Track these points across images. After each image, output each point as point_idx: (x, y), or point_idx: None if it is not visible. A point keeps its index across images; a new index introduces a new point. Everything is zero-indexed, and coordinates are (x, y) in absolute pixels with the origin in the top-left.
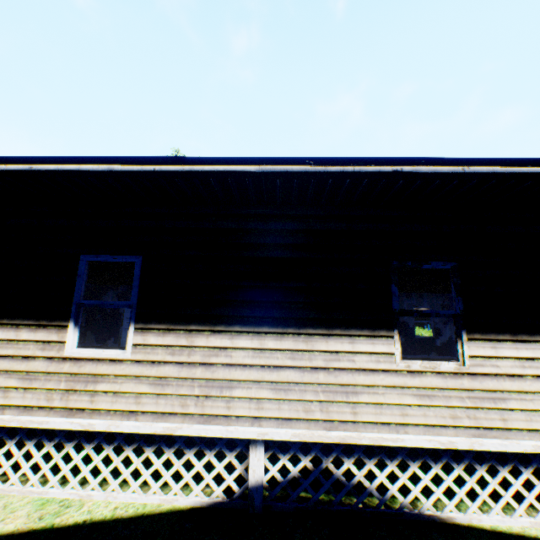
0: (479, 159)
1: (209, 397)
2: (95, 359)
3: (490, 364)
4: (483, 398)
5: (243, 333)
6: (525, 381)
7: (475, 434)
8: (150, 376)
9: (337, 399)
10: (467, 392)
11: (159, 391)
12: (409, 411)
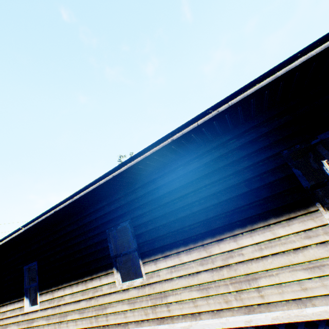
0: (72, 195)
1: (62, 322)
2: (32, 311)
3: (156, 275)
4: (156, 298)
5: (67, 286)
6: (174, 281)
7: (158, 323)
8: (45, 315)
9: (100, 313)
10: (149, 296)
11: (48, 322)
12: (127, 314)
